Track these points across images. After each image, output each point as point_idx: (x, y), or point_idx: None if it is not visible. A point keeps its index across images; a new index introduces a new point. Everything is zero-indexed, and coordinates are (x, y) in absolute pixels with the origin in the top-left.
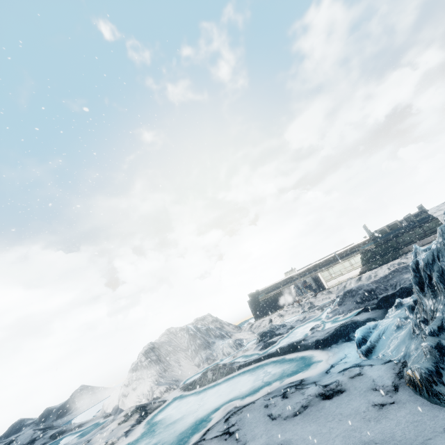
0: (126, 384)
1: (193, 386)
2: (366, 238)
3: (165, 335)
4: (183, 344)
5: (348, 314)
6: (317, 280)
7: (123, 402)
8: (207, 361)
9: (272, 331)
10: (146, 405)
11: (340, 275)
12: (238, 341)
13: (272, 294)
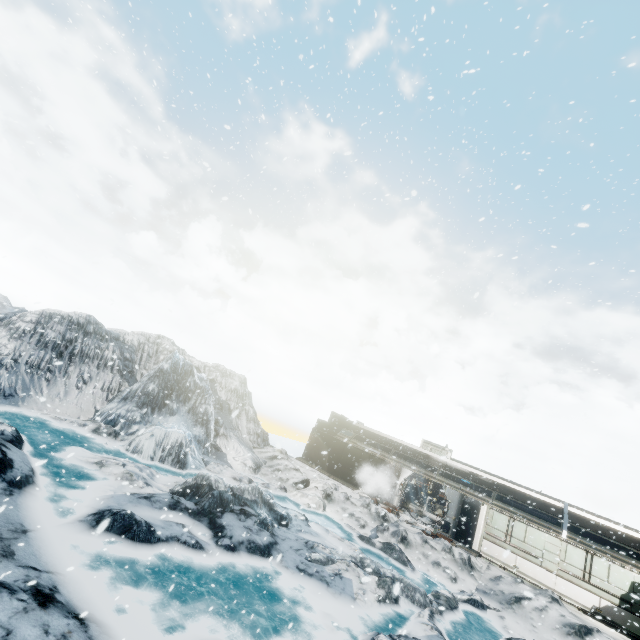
0: None
1: None
2: None
3: (143, 337)
4: (145, 372)
5: None
6: (468, 513)
7: None
8: (106, 423)
9: (224, 502)
10: None
11: (532, 559)
12: (184, 451)
13: (363, 447)
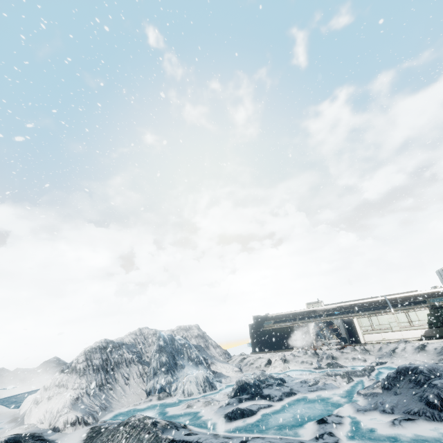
0: (45, 386)
1: (95, 441)
2: (442, 289)
3: (133, 335)
4: (148, 354)
5: (404, 423)
6: (350, 327)
7: (30, 410)
8: (160, 392)
9: (258, 386)
10: (24, 440)
11: (387, 330)
12: (211, 379)
13: (282, 325)
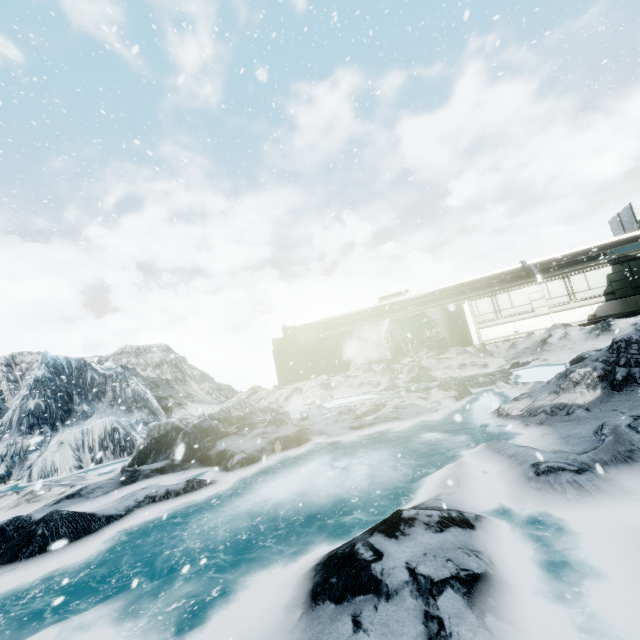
0: None
1: None
2: (633, 234)
3: None
4: None
5: None
6: (456, 319)
7: None
8: None
9: (208, 432)
10: None
11: (526, 316)
12: (124, 434)
13: (331, 333)
